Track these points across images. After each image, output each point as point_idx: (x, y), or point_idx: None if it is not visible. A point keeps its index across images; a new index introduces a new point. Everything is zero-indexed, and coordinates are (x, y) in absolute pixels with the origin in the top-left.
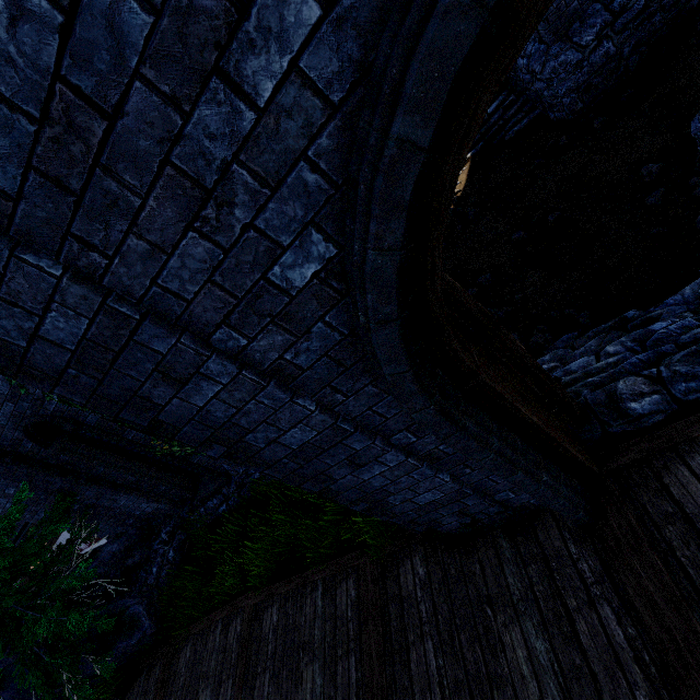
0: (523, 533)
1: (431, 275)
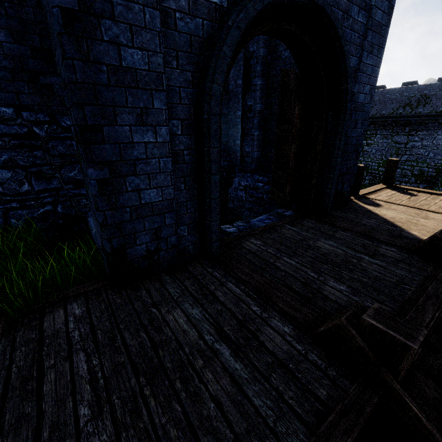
0: (179, 270)
1: (235, 55)
